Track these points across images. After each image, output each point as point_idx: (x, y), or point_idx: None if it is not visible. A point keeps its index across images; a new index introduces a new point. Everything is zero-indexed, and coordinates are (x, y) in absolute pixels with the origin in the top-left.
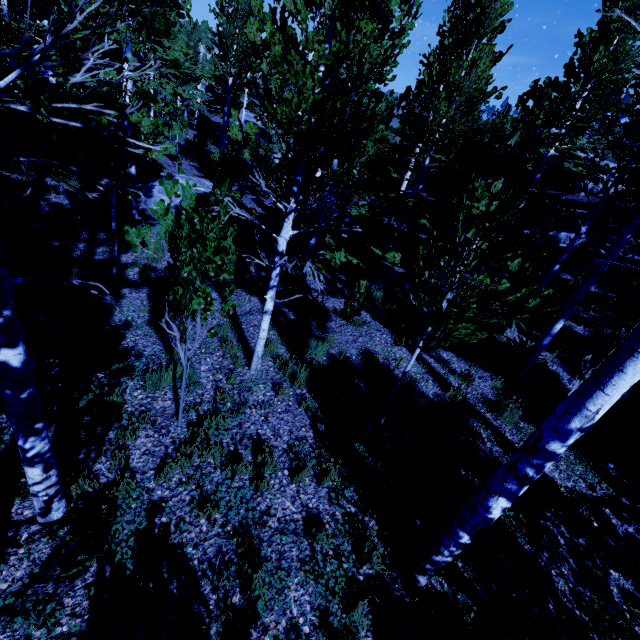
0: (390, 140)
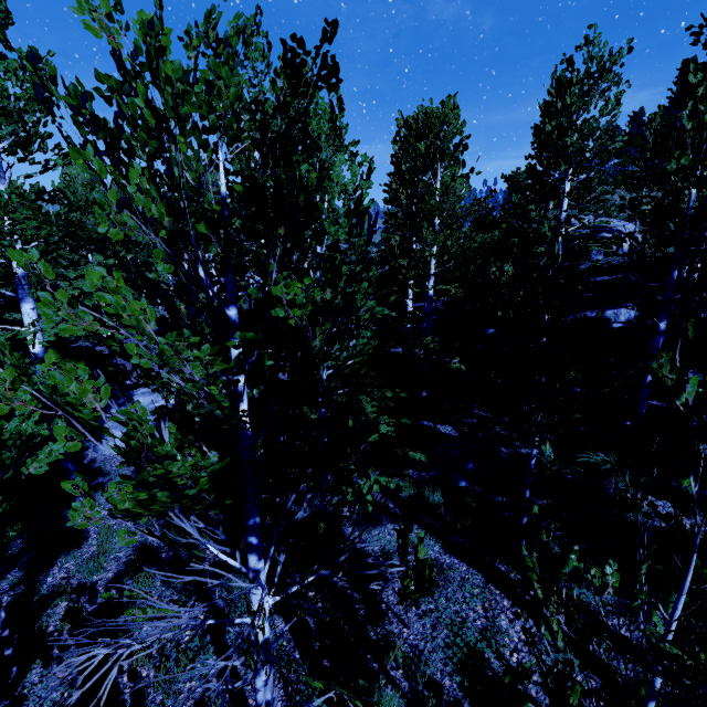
0: (375, 255)
